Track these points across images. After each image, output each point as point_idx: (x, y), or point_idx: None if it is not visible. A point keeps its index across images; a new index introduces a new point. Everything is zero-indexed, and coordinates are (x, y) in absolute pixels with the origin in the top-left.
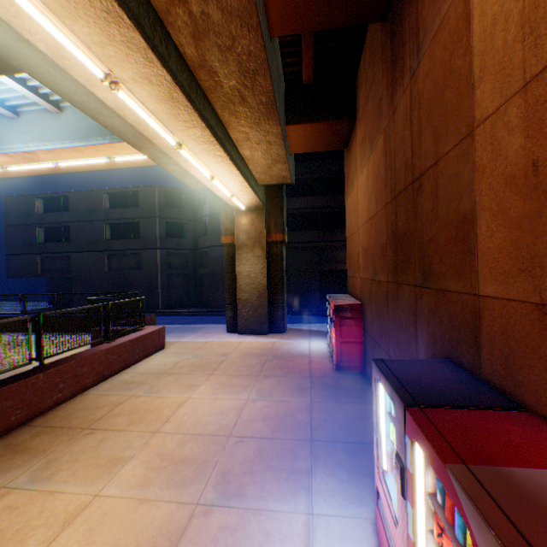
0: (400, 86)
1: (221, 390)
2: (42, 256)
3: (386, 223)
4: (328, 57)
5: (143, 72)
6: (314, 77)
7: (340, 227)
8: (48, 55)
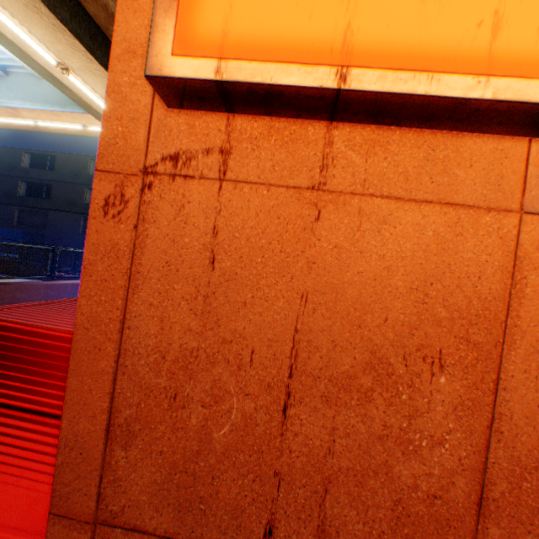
0: None
1: None
2: (20, 209)
3: None
4: None
5: (87, 66)
6: None
7: None
8: (15, 43)
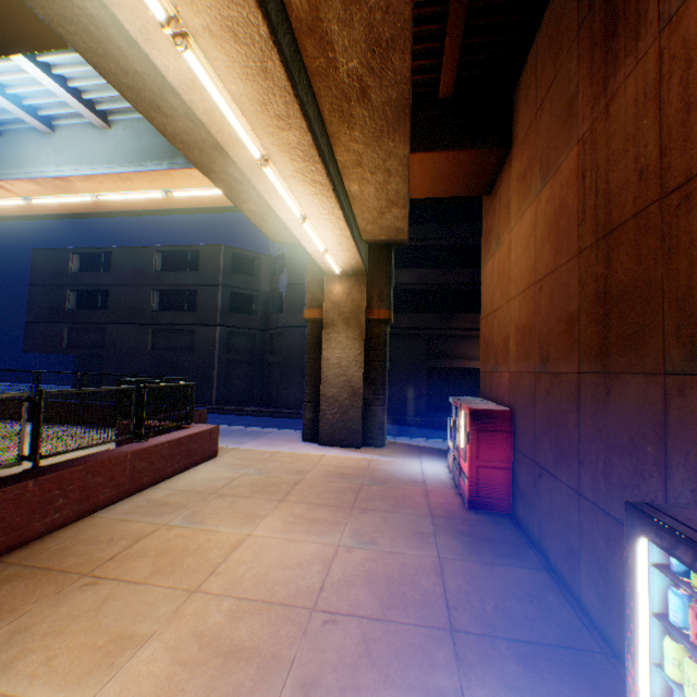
0: (628, 56)
1: (297, 526)
2: (70, 327)
3: (581, 280)
4: (477, 61)
5: (226, 16)
6: (453, 90)
7: (459, 311)
8: None
